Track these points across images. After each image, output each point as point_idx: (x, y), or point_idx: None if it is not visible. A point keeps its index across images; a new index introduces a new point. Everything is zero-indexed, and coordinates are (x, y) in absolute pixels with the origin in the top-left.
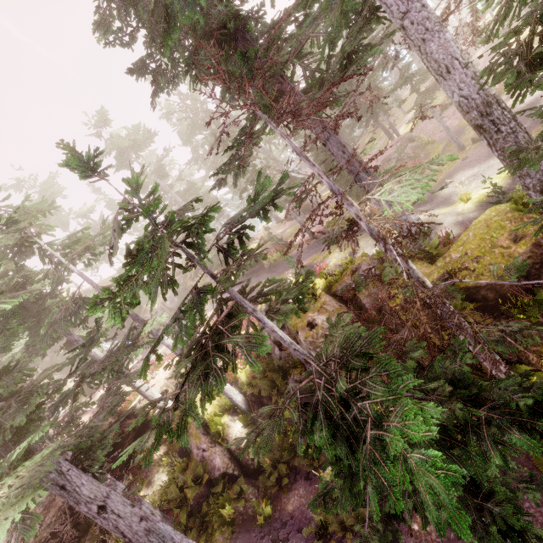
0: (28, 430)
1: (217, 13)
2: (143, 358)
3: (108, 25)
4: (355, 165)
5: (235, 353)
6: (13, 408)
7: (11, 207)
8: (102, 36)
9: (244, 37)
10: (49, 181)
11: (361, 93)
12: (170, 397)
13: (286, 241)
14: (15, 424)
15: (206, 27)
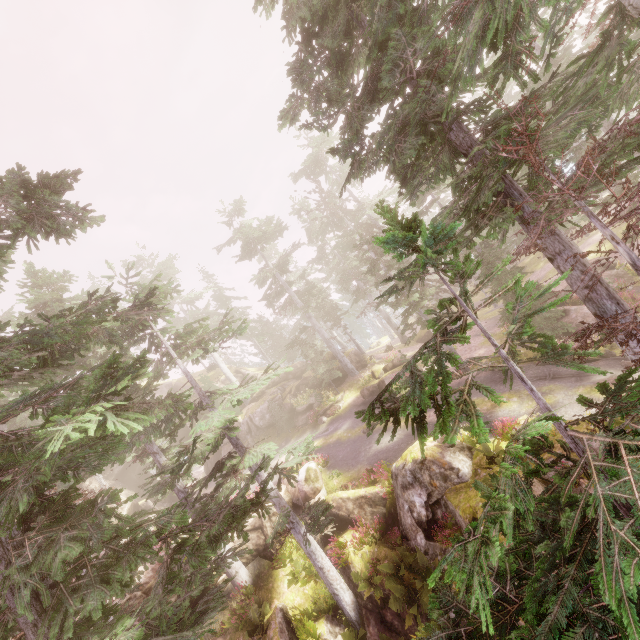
0: (93, 623)
1: (441, 98)
2: (212, 484)
3: (295, 114)
4: (601, 291)
5: (347, 519)
6: (84, 577)
7: (137, 285)
8: (285, 123)
9: (460, 128)
10: (167, 263)
11: (630, 199)
12: (243, 560)
13: (421, 369)
14: (82, 612)
15: (421, 114)
